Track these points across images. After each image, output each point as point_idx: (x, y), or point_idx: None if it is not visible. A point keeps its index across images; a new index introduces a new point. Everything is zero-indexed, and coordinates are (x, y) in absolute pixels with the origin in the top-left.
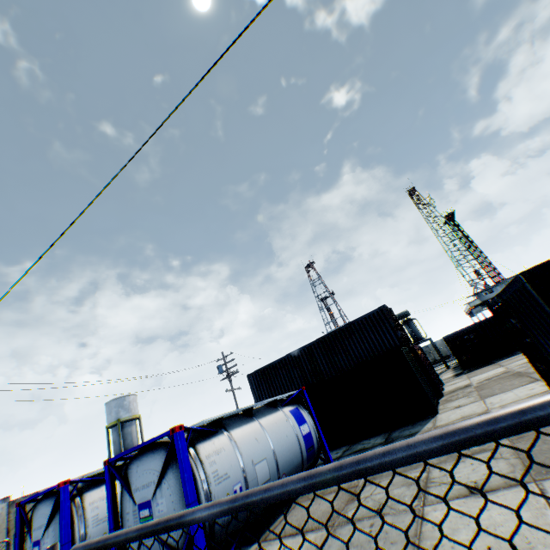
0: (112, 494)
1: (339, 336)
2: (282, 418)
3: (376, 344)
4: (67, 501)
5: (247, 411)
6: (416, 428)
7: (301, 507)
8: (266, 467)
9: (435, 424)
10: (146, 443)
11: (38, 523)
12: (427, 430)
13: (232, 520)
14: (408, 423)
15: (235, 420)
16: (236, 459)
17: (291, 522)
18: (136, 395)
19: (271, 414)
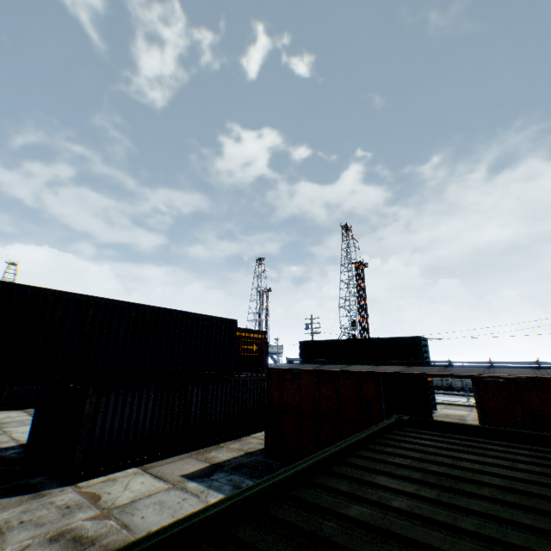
0: None
1: None
2: None
3: None
4: None
5: None
6: None
7: None
8: None
9: None
10: None
11: None
12: None
13: None
14: None
15: None
16: None
17: None
18: None
19: None
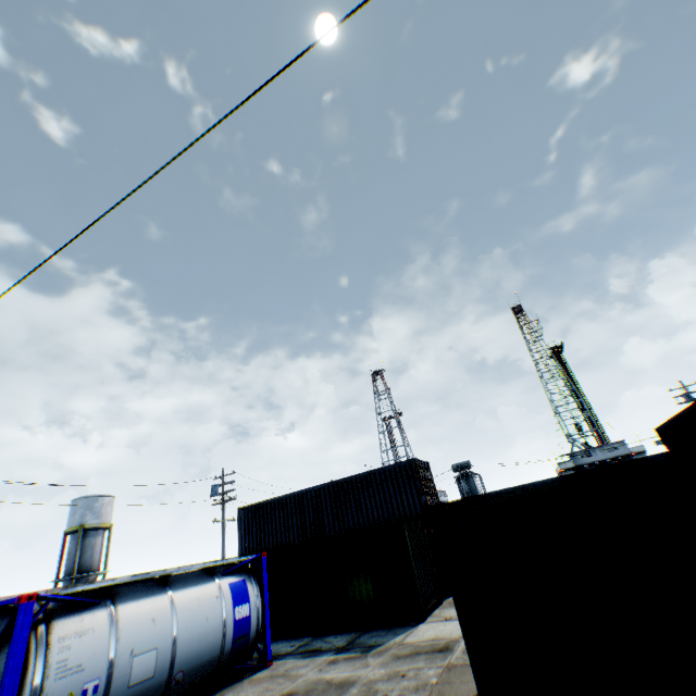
0: None
1: (354, 485)
2: (211, 593)
3: (395, 506)
4: None
5: (164, 577)
6: (386, 637)
7: None
8: (153, 660)
9: (404, 639)
10: None
11: None
12: (390, 644)
13: None
14: (389, 624)
15: (138, 589)
16: (107, 645)
17: None
18: (114, 497)
19: (197, 585)
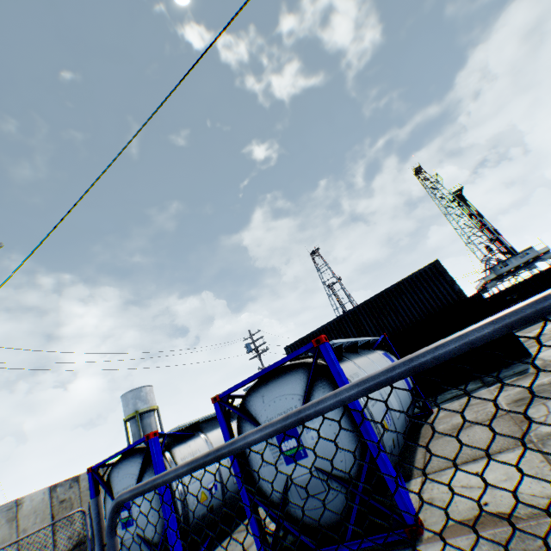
0: (229, 434)
1: (386, 297)
2: (382, 359)
3: (431, 301)
4: (159, 455)
5: (351, 347)
6: (518, 368)
7: (440, 443)
8: (395, 401)
9: (545, 360)
10: (276, 366)
11: (121, 486)
12: (540, 364)
13: (393, 449)
14: (496, 369)
15: (347, 353)
16: None
17: (446, 454)
18: (152, 386)
19: (371, 354)
